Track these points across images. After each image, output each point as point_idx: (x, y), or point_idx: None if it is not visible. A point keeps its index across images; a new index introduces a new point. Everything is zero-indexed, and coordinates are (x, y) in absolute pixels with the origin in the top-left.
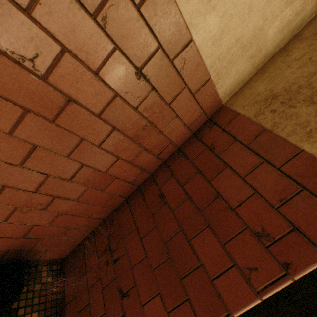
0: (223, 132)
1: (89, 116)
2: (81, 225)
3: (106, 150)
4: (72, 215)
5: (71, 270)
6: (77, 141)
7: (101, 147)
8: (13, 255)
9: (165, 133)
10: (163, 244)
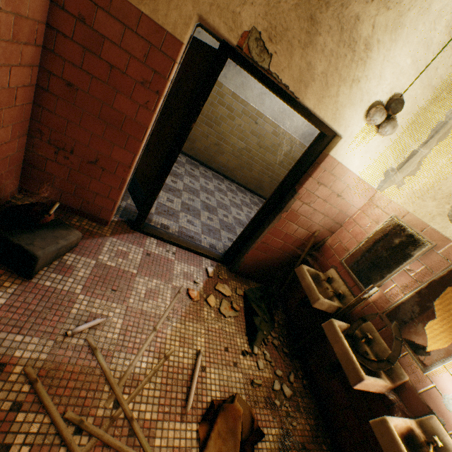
0: None
1: None
2: (16, 149)
3: (0, 66)
4: (6, 143)
5: (39, 187)
6: None
7: None
8: None
9: (31, 17)
10: (98, 120)
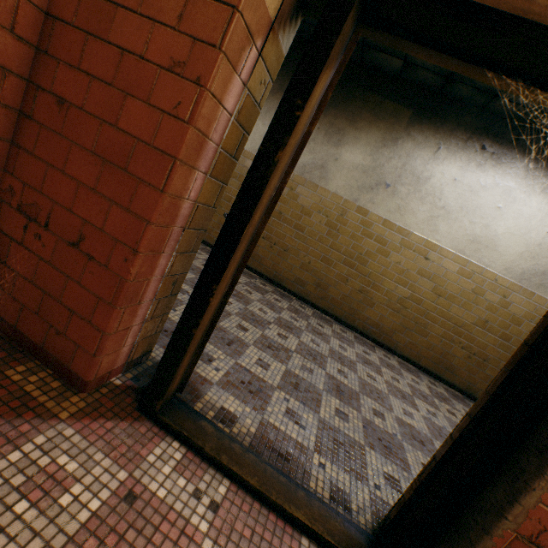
0: None
1: None
2: None
3: None
4: None
5: None
6: None
7: None
8: None
9: None
10: (93, 156)
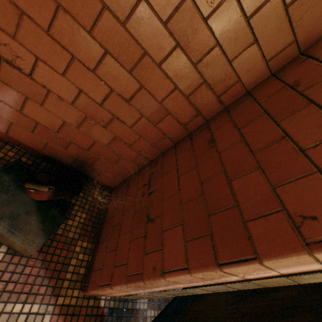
0: (320, 64)
1: (156, 23)
2: (131, 158)
3: (165, 74)
4: (125, 143)
5: (115, 197)
6: (140, 54)
7: (161, 68)
8: (79, 165)
9: (234, 65)
10: (199, 184)
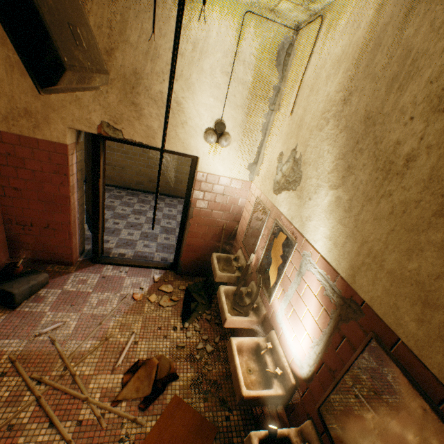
0: (5, 144)
1: None
2: None
3: None
4: None
5: (21, 253)
6: None
7: None
8: None
9: None
10: (39, 202)
